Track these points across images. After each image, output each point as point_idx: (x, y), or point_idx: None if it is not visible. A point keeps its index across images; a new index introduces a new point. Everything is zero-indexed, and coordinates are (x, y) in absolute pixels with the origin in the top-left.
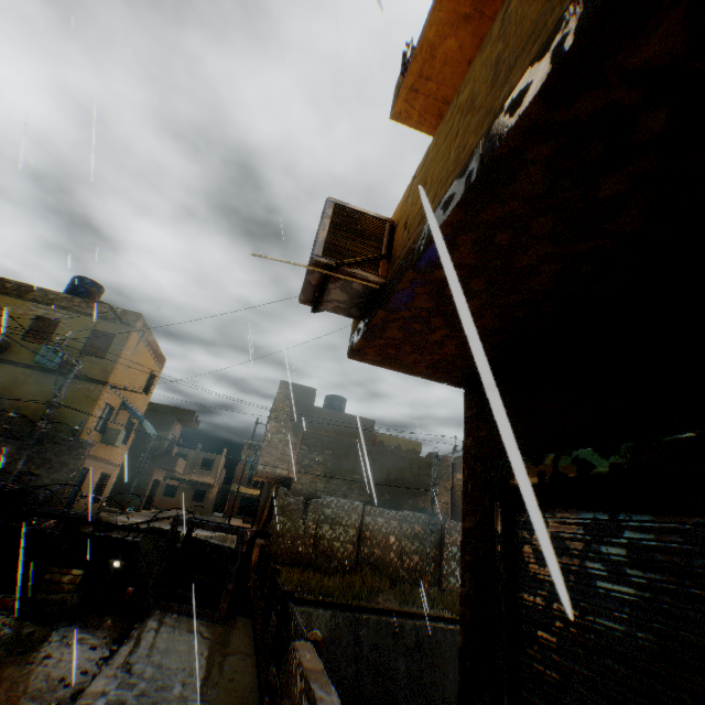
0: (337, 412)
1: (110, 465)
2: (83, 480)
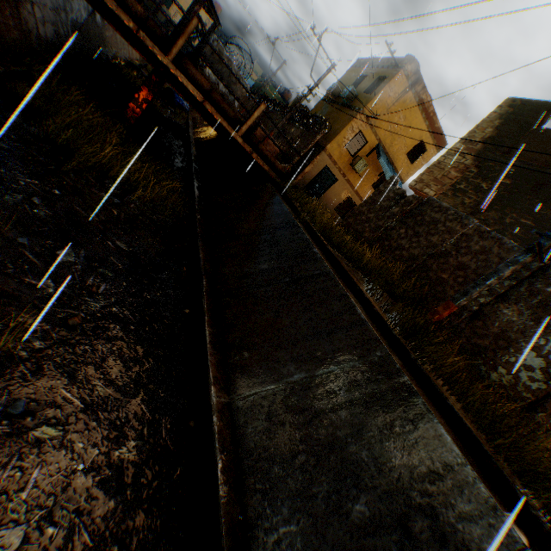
0: None
1: (358, 198)
2: (330, 184)
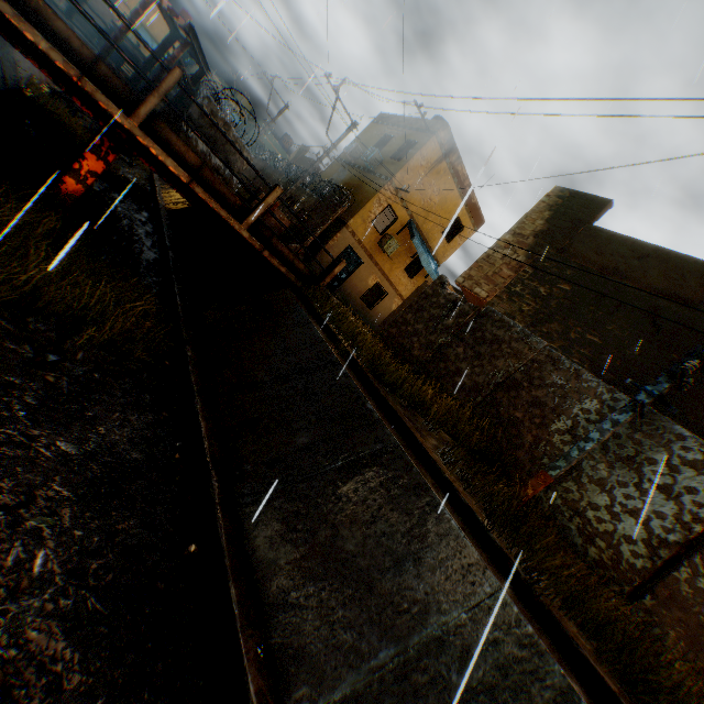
0: (628, 238)
1: (388, 284)
2: (354, 268)
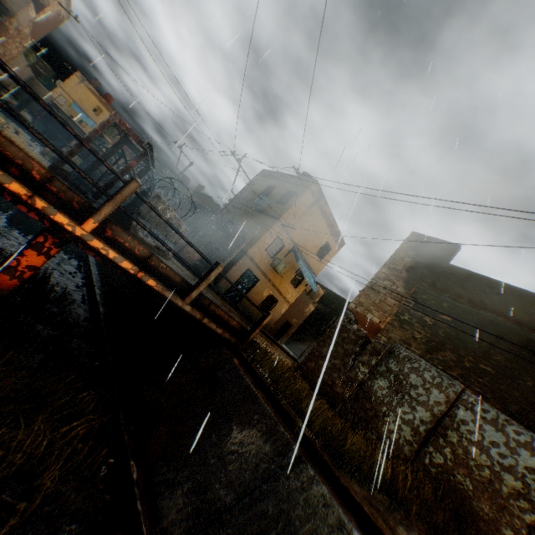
0: (483, 277)
1: (279, 293)
2: (252, 284)
